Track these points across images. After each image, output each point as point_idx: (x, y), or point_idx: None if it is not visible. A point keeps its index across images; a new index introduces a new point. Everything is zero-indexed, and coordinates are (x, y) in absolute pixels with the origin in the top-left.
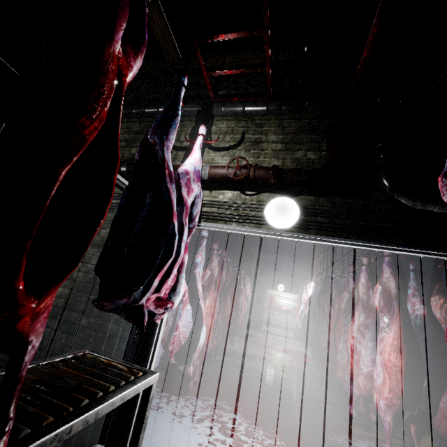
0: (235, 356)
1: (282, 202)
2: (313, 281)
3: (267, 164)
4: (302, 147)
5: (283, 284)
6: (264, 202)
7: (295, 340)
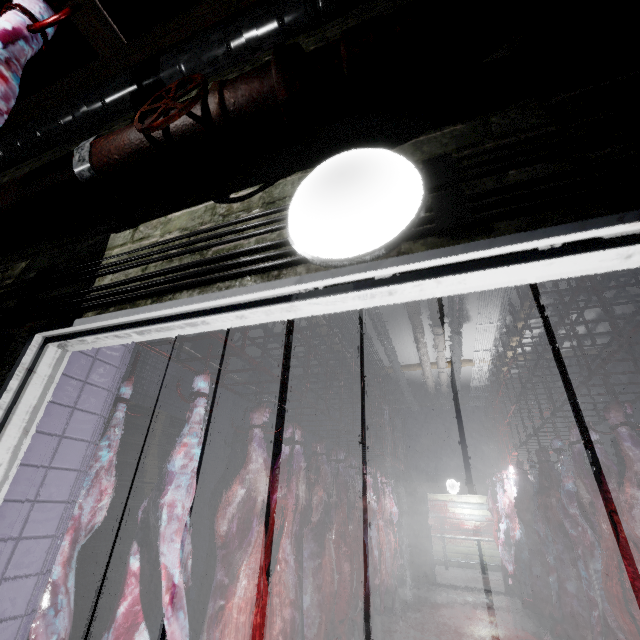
0: None
1: (340, 157)
2: (508, 464)
3: None
4: None
5: (454, 479)
6: (287, 201)
7: (510, 597)
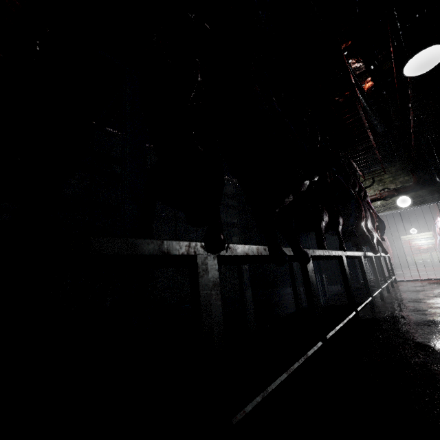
0: (400, 274)
1: (402, 199)
2: None
3: (389, 187)
4: (401, 176)
5: (414, 228)
6: (395, 200)
7: None
